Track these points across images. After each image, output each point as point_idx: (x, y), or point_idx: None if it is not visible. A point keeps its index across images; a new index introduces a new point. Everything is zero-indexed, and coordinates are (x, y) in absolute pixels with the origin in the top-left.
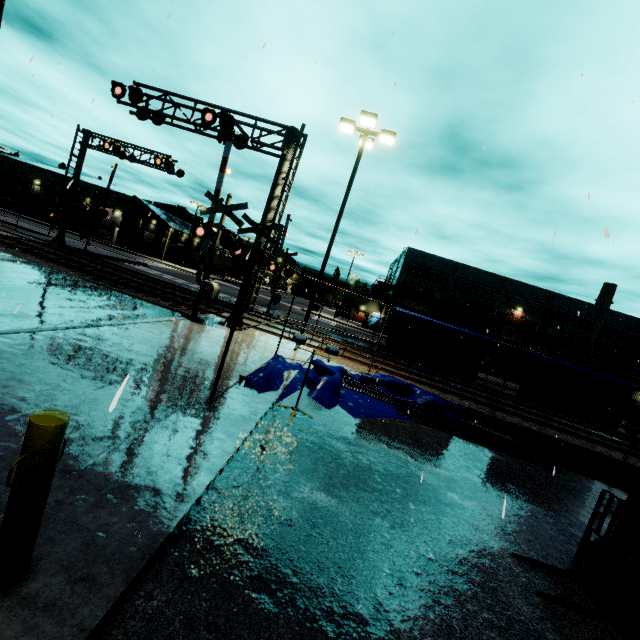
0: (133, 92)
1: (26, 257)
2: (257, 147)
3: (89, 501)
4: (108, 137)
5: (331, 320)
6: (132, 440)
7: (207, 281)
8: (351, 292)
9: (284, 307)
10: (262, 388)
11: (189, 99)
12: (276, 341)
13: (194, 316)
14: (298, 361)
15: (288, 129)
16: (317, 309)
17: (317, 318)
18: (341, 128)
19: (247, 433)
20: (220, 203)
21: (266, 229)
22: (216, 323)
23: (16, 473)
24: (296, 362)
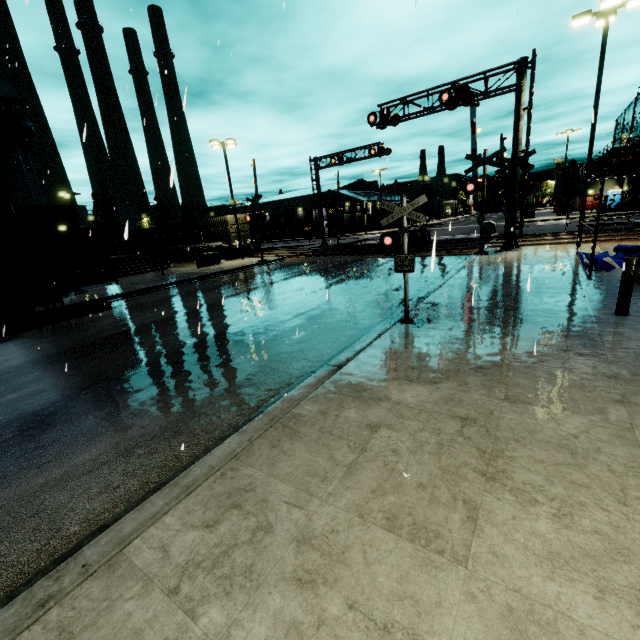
0: (382, 113)
1: (340, 258)
2: (487, 95)
3: (609, 304)
4: (331, 154)
5: (558, 220)
6: (585, 293)
7: (486, 222)
8: (638, 175)
9: (499, 227)
10: (606, 268)
11: (422, 92)
12: (555, 248)
13: (482, 251)
14: (597, 253)
15: (518, 63)
16: (533, 215)
17: (542, 224)
18: (572, 25)
19: (636, 284)
20: (479, 159)
21: (522, 159)
22: (496, 251)
23: (625, 277)
24: (600, 253)
